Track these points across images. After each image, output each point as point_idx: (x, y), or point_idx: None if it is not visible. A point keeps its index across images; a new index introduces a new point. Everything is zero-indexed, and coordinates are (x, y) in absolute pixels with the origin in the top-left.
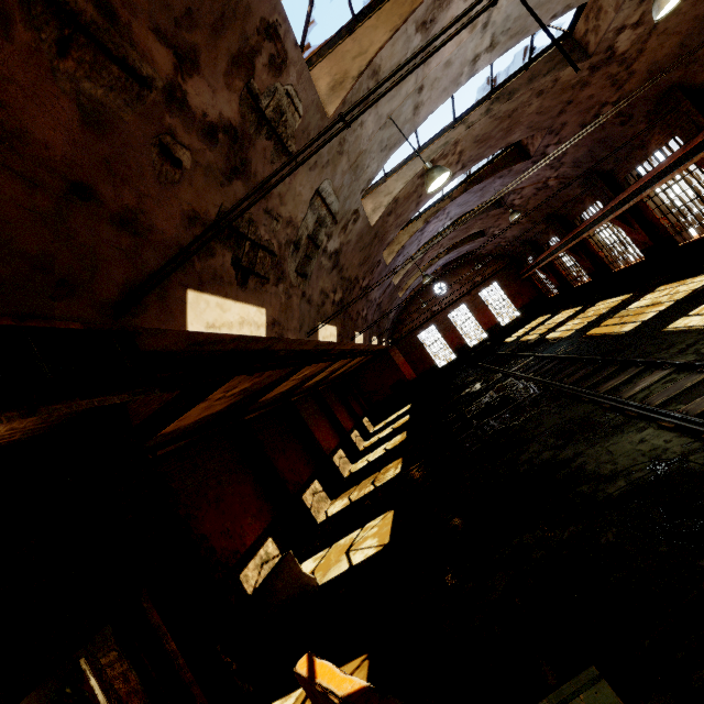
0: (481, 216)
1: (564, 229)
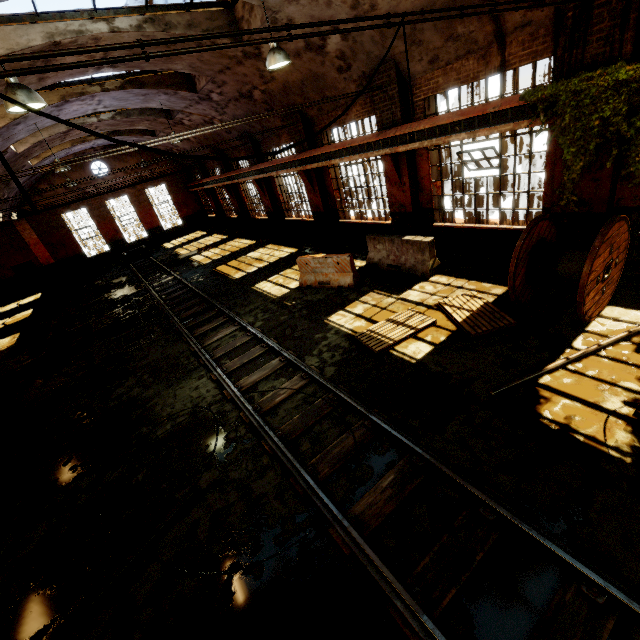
0: (148, 117)
1: (225, 166)
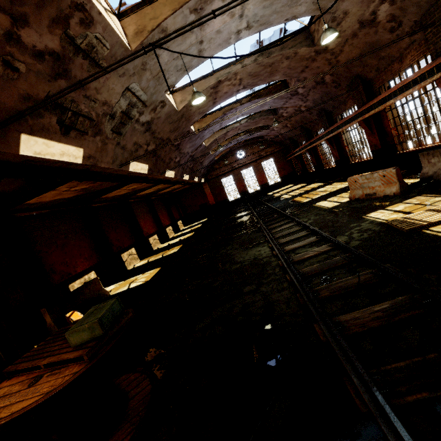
0: (264, 117)
1: (308, 137)
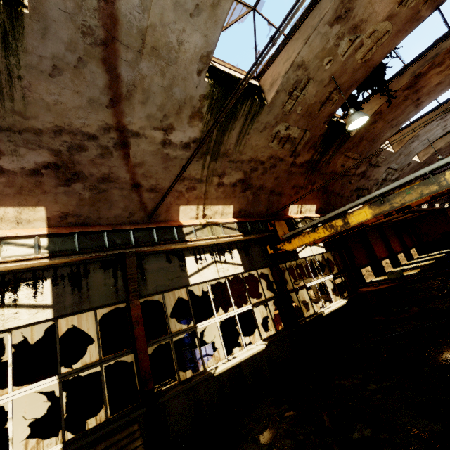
0: None
1: None
